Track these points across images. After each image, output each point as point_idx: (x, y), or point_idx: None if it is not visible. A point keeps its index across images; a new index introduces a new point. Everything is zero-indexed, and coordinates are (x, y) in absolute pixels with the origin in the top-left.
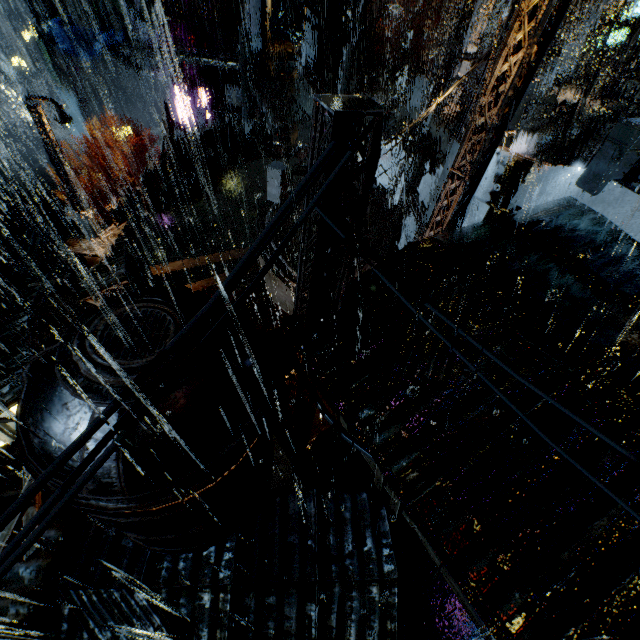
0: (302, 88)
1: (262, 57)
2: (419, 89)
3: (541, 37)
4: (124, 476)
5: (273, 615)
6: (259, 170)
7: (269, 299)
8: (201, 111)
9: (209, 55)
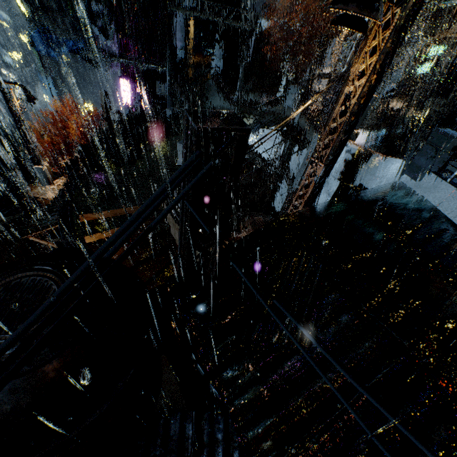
0: (211, 87)
1: (183, 64)
2: (292, 94)
3: (379, 68)
4: None
5: None
6: (174, 144)
7: (173, 242)
8: (137, 98)
9: (145, 61)
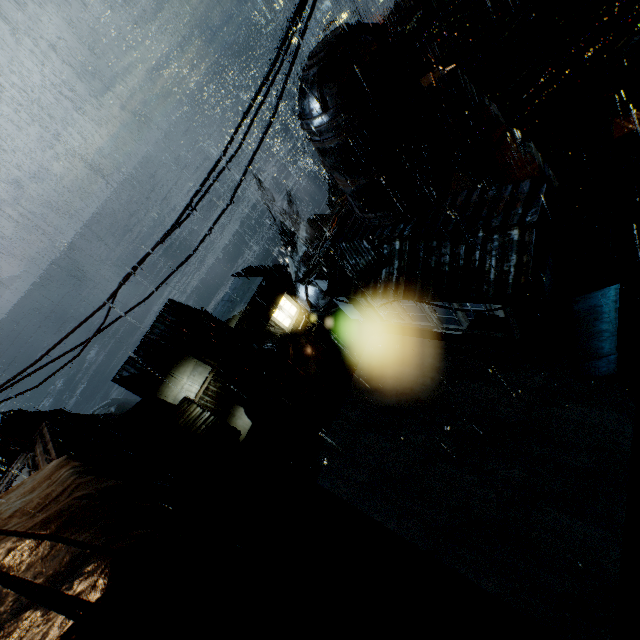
0: None
1: None
2: None
3: None
4: (321, 100)
5: (434, 253)
6: None
7: None
8: None
9: None
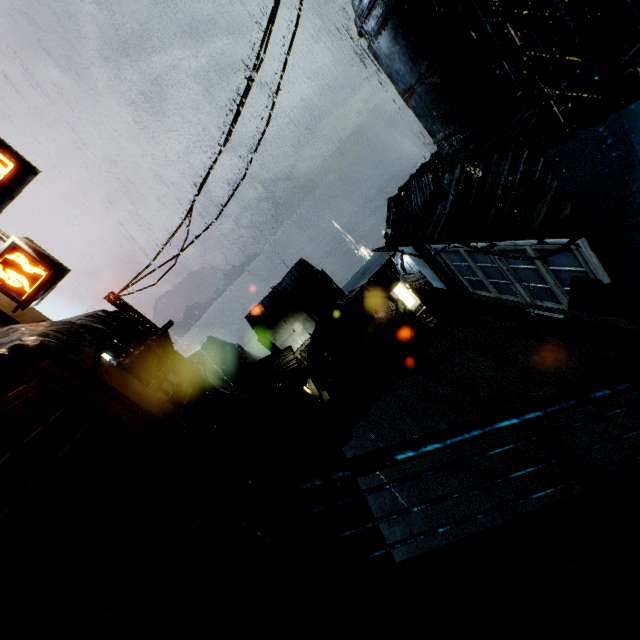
0: None
1: None
2: None
3: None
4: None
5: (490, 172)
6: None
7: None
8: None
9: None
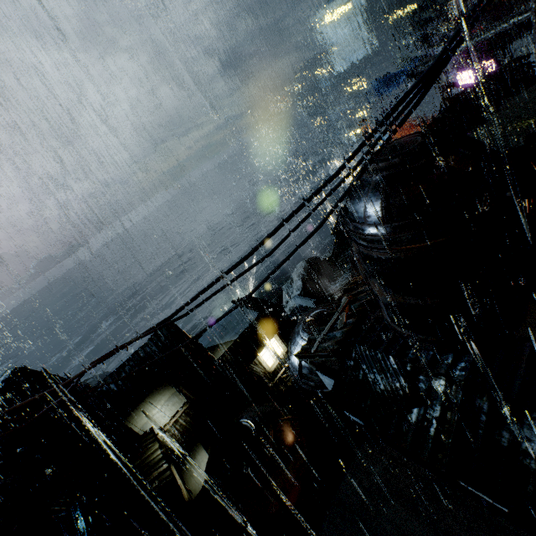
0: None
1: None
2: None
3: None
4: (384, 209)
5: (507, 427)
6: None
7: None
8: None
9: (493, 27)
